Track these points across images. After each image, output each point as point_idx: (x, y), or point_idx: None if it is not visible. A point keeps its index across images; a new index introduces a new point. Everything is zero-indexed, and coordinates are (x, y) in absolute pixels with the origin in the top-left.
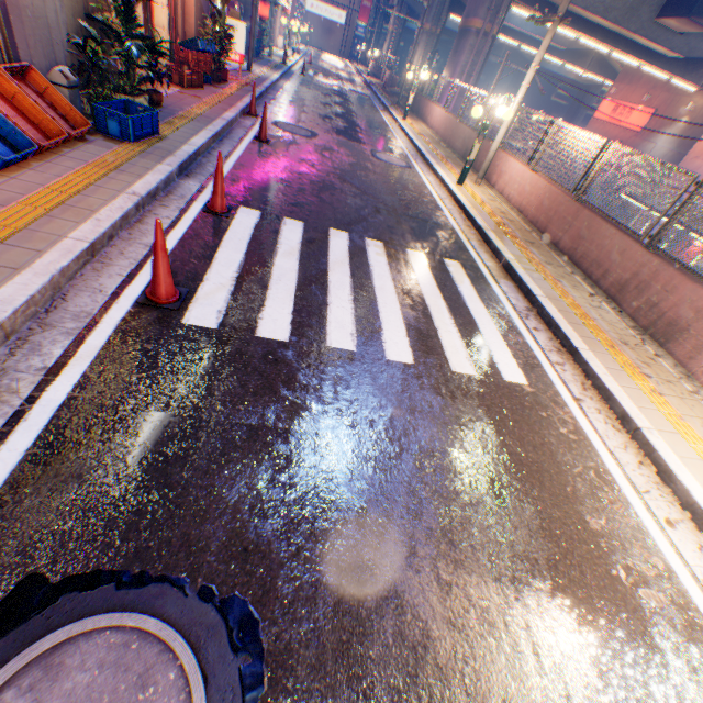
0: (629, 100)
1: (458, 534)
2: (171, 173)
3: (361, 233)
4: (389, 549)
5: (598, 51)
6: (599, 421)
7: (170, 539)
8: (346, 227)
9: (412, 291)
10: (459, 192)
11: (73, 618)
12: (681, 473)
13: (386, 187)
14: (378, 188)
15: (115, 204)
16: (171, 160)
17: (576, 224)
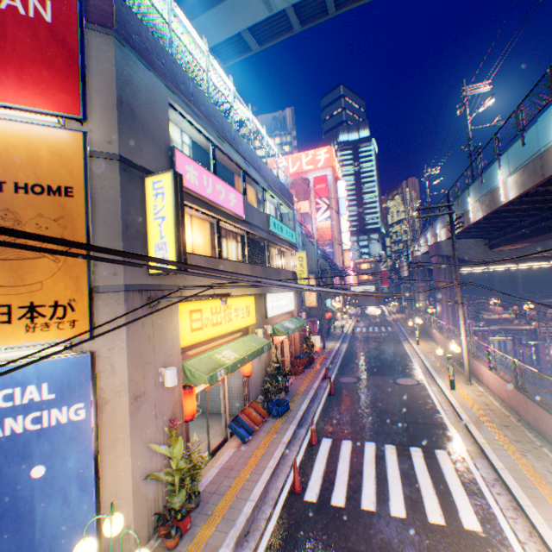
0: None
1: None
2: (295, 427)
3: (382, 440)
4: None
5: None
6: None
7: None
8: (374, 438)
9: (409, 473)
10: (451, 395)
11: None
12: None
13: (400, 403)
14: (395, 406)
15: (278, 448)
16: (294, 421)
17: (528, 408)
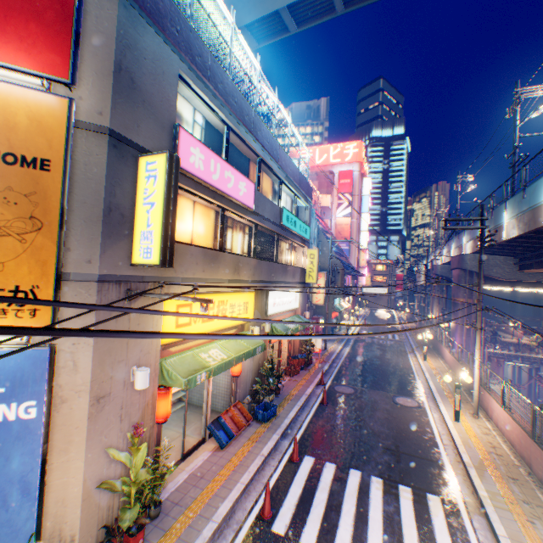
0: None
1: None
2: (278, 438)
3: (369, 470)
4: None
5: None
6: None
7: None
8: (360, 466)
9: (394, 520)
10: (454, 428)
11: None
12: None
13: (395, 427)
14: (389, 429)
15: (255, 461)
16: (279, 430)
17: None
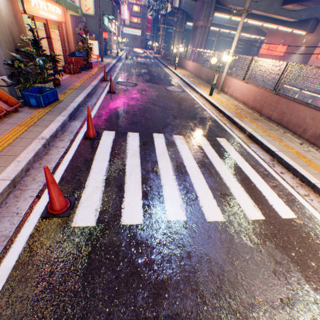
0: (274, 43)
1: None
2: (64, 120)
3: (170, 132)
4: None
5: (255, 25)
6: None
7: None
8: (161, 131)
9: (206, 163)
10: (211, 99)
11: None
12: None
13: (175, 103)
14: (172, 105)
15: (30, 148)
16: (65, 113)
17: (279, 106)
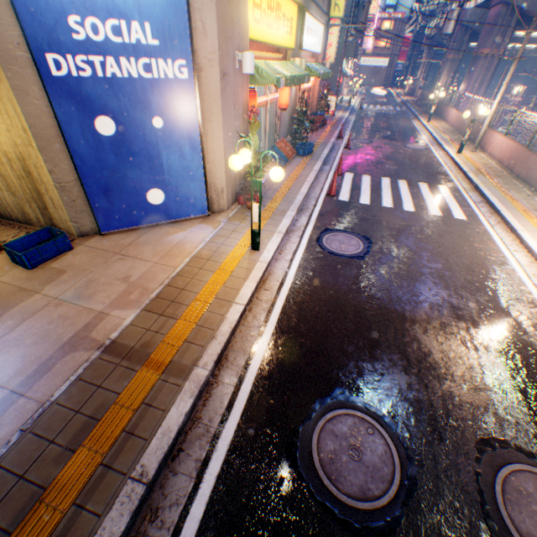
0: None
1: (422, 239)
2: (321, 164)
3: (395, 178)
4: (400, 237)
5: None
6: (499, 230)
7: (349, 228)
8: (388, 177)
9: (417, 195)
10: (456, 157)
11: (336, 233)
12: (527, 239)
13: (410, 160)
14: (405, 161)
15: (312, 174)
16: (320, 160)
17: (527, 163)
